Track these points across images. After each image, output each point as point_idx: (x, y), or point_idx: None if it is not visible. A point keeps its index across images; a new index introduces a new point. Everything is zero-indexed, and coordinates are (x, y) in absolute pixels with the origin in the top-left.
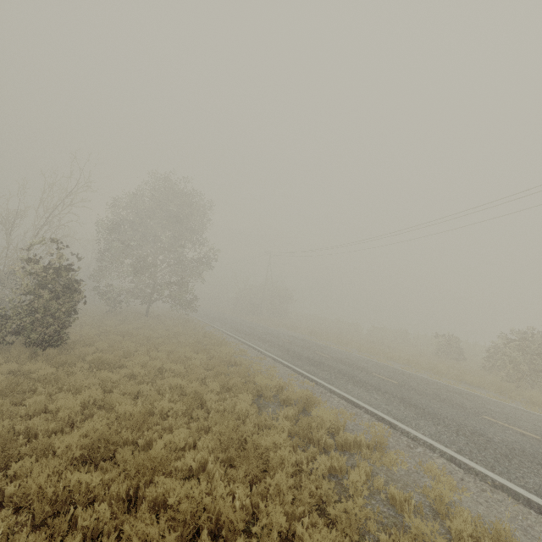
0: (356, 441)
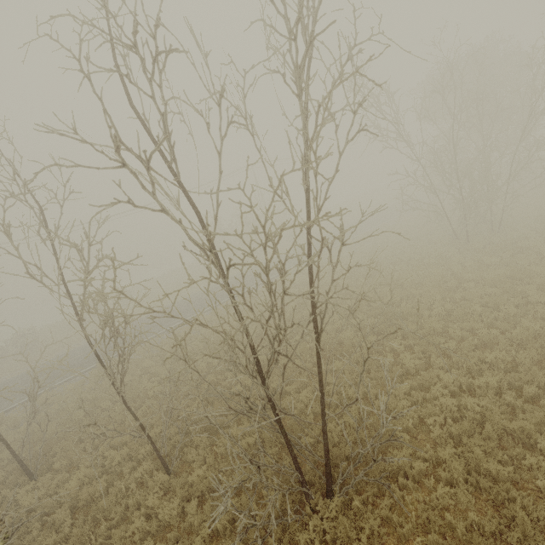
0: None
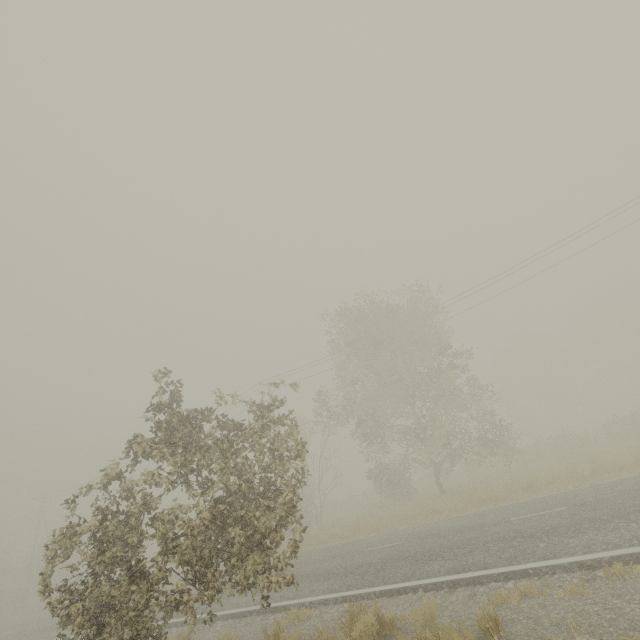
0: None
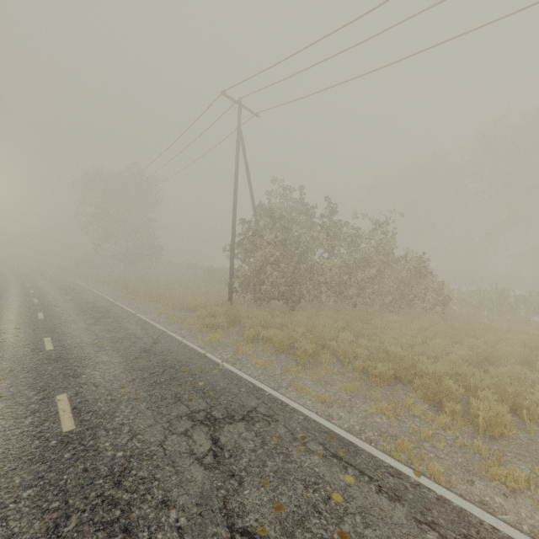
0: None
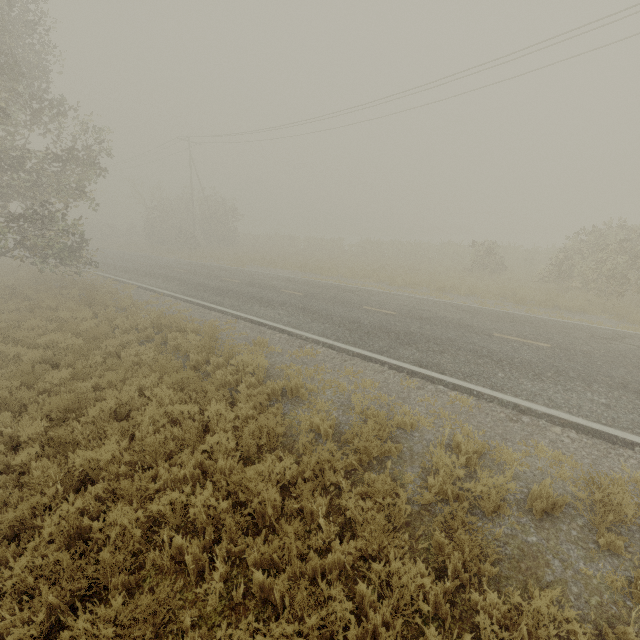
0: None
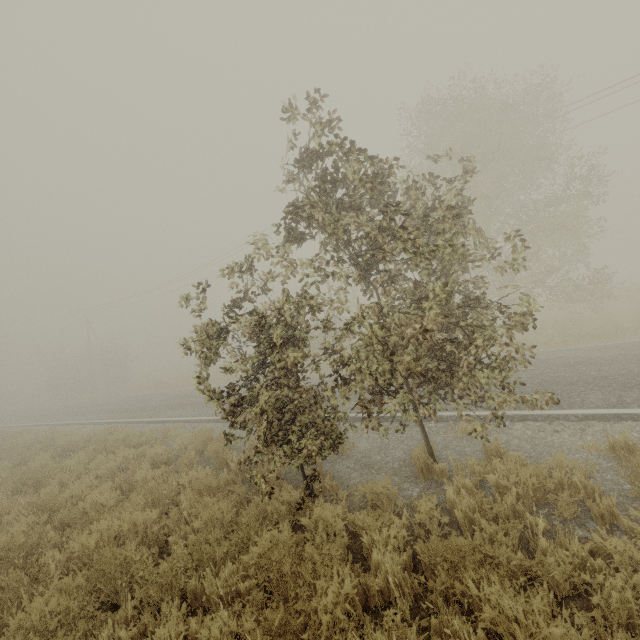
0: (147, 440)
